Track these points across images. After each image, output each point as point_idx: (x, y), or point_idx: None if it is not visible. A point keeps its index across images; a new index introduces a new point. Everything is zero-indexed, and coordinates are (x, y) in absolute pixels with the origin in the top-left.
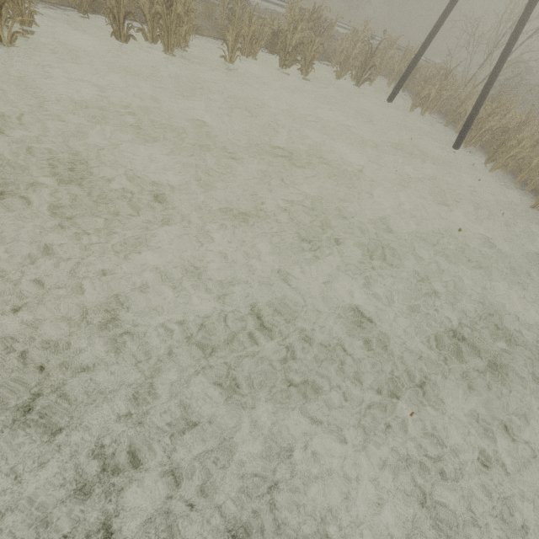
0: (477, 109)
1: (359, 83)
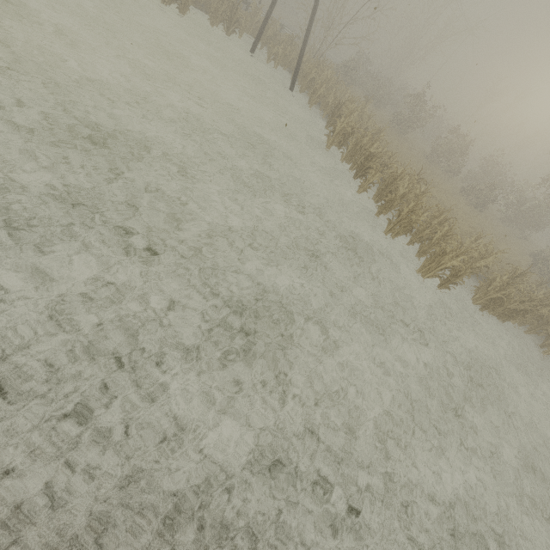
0: (299, 63)
1: (228, 33)
